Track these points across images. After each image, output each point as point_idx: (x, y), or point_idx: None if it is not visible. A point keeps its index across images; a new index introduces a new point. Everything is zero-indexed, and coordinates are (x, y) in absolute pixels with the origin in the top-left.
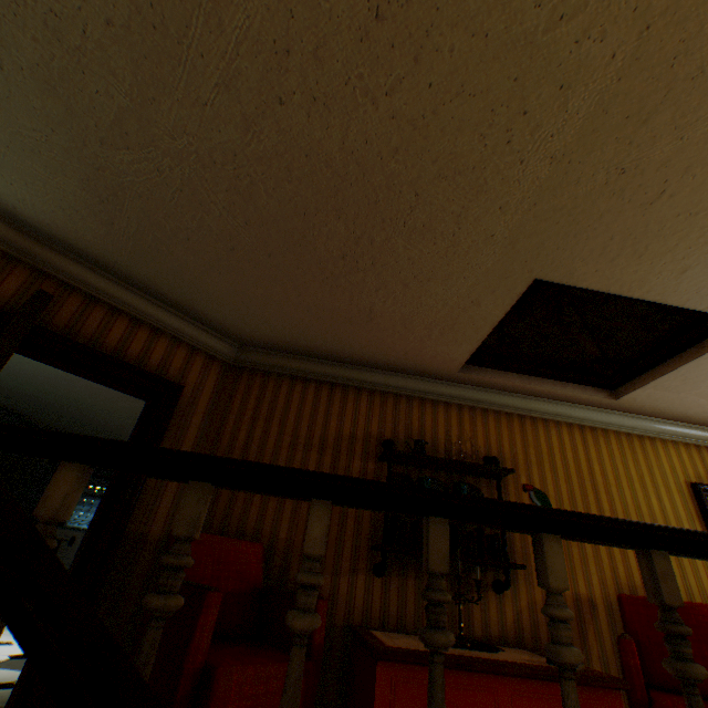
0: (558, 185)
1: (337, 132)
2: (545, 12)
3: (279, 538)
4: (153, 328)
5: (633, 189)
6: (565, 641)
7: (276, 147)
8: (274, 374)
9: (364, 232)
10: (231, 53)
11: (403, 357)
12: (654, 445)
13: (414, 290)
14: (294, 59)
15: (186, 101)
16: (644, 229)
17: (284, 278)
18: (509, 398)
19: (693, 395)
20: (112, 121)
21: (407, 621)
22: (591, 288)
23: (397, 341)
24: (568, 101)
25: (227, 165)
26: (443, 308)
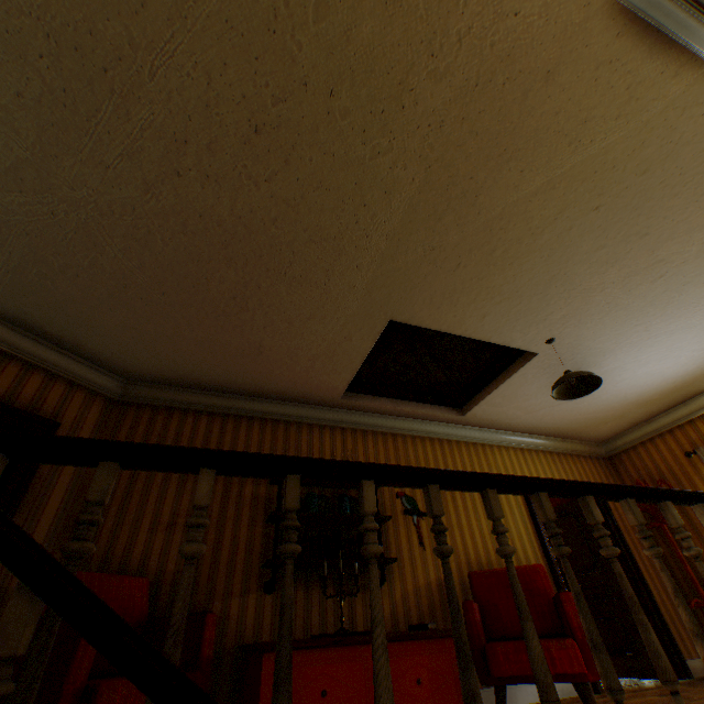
0: (394, 254)
1: (228, 201)
2: (369, 149)
3: (167, 571)
4: (25, 362)
5: (442, 260)
6: (373, 541)
7: (173, 207)
8: (165, 408)
9: (252, 279)
10: (137, 135)
11: (292, 387)
12: (493, 450)
13: (297, 327)
14: (192, 147)
15: (90, 162)
16: (454, 287)
17: (178, 314)
18: (384, 420)
19: (512, 408)
20: (7, 167)
21: (297, 630)
22: (429, 327)
23: (286, 372)
24: (391, 201)
25: (126, 215)
26: (322, 342)
